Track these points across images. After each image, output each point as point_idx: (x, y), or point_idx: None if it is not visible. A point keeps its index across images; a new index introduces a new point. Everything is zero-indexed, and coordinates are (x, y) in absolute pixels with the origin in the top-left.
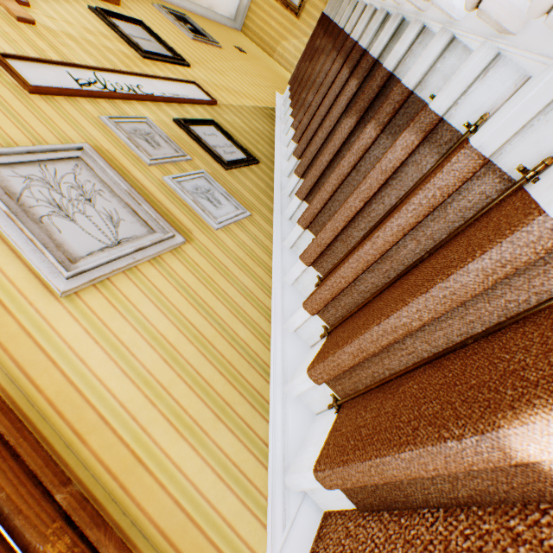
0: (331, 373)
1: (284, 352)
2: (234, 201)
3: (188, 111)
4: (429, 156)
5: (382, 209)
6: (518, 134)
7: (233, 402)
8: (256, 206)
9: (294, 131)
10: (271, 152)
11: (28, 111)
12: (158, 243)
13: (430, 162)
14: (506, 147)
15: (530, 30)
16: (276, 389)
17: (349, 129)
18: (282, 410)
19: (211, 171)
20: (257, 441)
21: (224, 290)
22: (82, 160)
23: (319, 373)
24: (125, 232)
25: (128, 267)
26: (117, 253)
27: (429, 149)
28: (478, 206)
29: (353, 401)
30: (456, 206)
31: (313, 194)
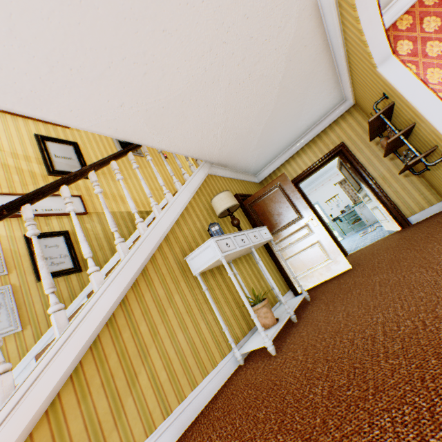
0: None
1: None
2: (14, 317)
3: (52, 222)
4: None
5: None
6: None
7: None
8: (39, 318)
9: None
10: (109, 257)
11: None
12: None
13: None
14: None
15: None
16: None
17: None
18: None
19: (20, 284)
20: None
21: None
22: None
23: None
24: None
25: None
26: None
27: None
28: None
29: None
30: None
31: None
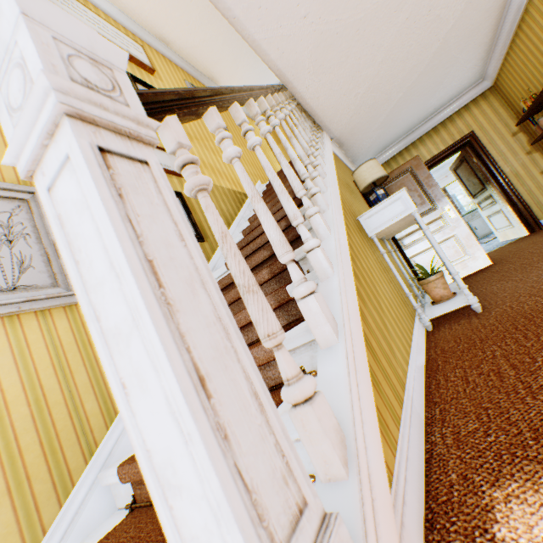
0: (132, 477)
1: (122, 434)
2: None
3: None
4: (282, 319)
5: (246, 339)
6: (304, 345)
7: (36, 477)
8: None
9: (249, 224)
10: None
11: (5, 145)
12: (55, 297)
13: (282, 322)
14: (298, 350)
15: (325, 286)
16: (92, 472)
17: (264, 257)
18: (83, 497)
19: None
20: (36, 526)
21: (96, 357)
22: (28, 202)
23: (124, 473)
24: (28, 279)
25: (9, 314)
26: (5, 300)
27: (283, 313)
28: (277, 380)
29: (141, 510)
30: (266, 373)
31: (227, 290)
